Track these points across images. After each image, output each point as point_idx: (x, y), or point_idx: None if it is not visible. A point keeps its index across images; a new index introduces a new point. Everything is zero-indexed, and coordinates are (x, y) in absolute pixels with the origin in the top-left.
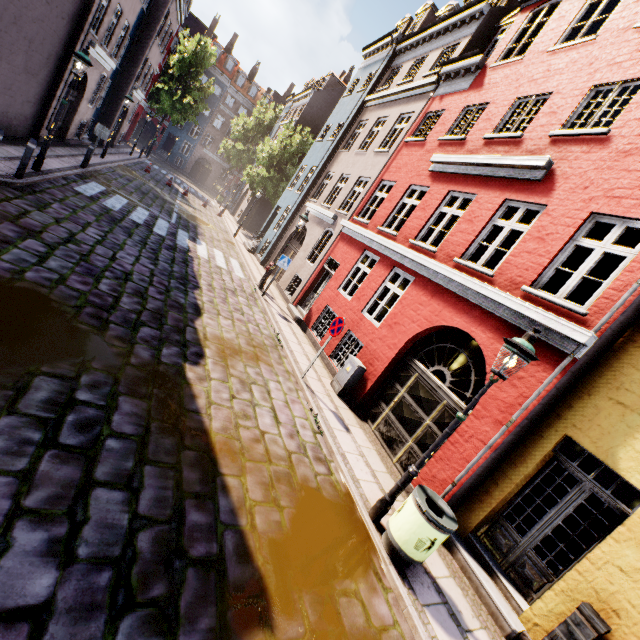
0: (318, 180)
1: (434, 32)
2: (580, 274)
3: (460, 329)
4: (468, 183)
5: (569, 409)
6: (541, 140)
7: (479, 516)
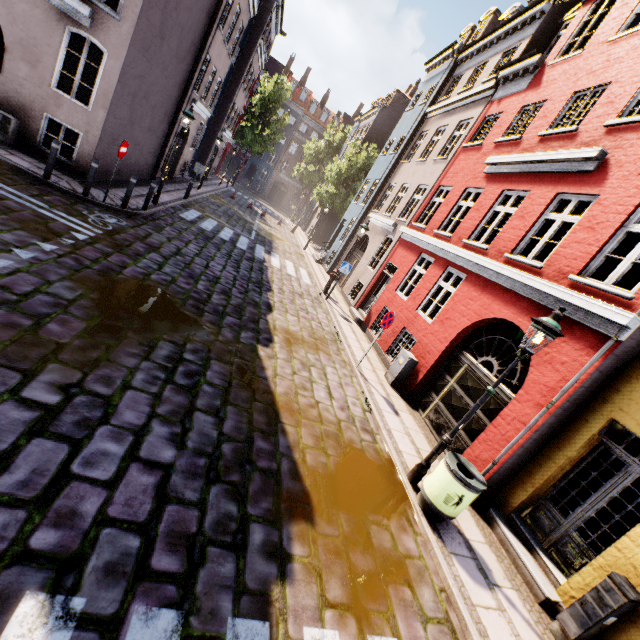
0: (380, 192)
1: (494, 38)
2: (629, 260)
3: (508, 321)
4: (521, 181)
5: (616, 393)
6: (596, 131)
7: (521, 496)
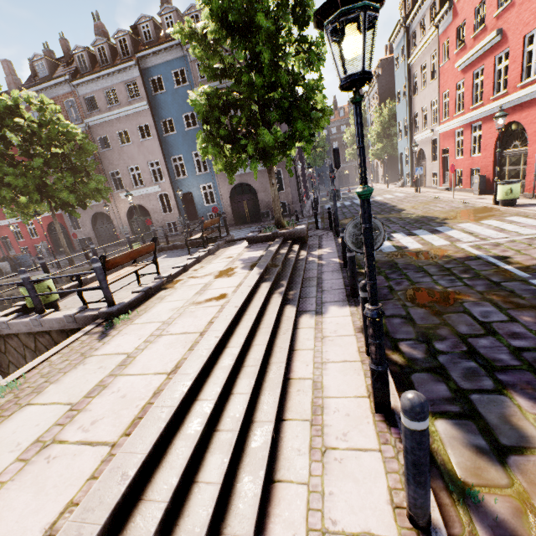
0: (411, 122)
1: (419, 4)
2: (533, 62)
3: (510, 122)
4: (477, 63)
5: None
6: (492, 21)
7: None
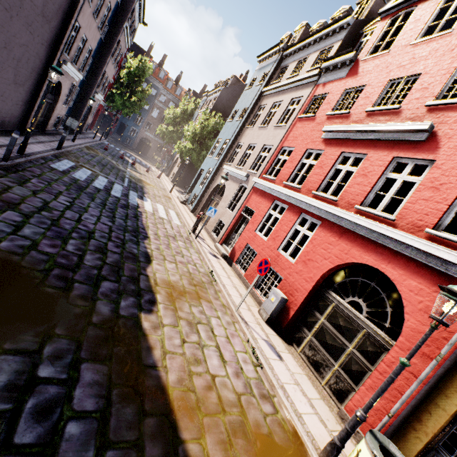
0: (231, 149)
1: (311, 40)
2: None
3: (369, 265)
4: (357, 146)
5: None
6: (418, 109)
7: (416, 446)
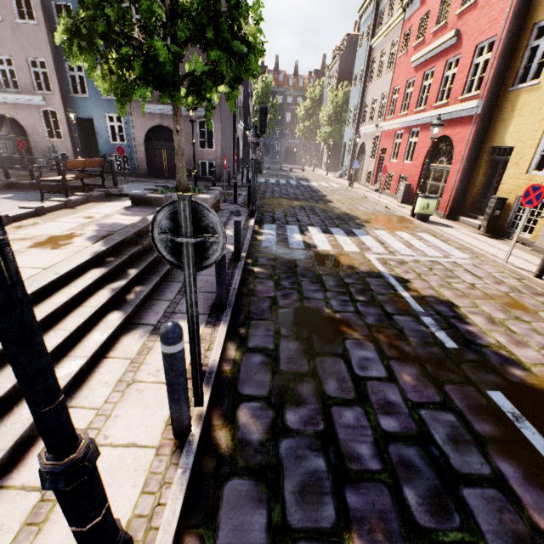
0: (361, 112)
1: None
2: (477, 77)
3: (443, 136)
4: (430, 63)
5: (489, 136)
6: (454, 20)
7: (468, 203)
